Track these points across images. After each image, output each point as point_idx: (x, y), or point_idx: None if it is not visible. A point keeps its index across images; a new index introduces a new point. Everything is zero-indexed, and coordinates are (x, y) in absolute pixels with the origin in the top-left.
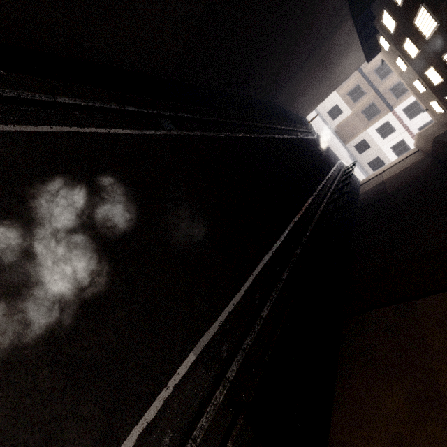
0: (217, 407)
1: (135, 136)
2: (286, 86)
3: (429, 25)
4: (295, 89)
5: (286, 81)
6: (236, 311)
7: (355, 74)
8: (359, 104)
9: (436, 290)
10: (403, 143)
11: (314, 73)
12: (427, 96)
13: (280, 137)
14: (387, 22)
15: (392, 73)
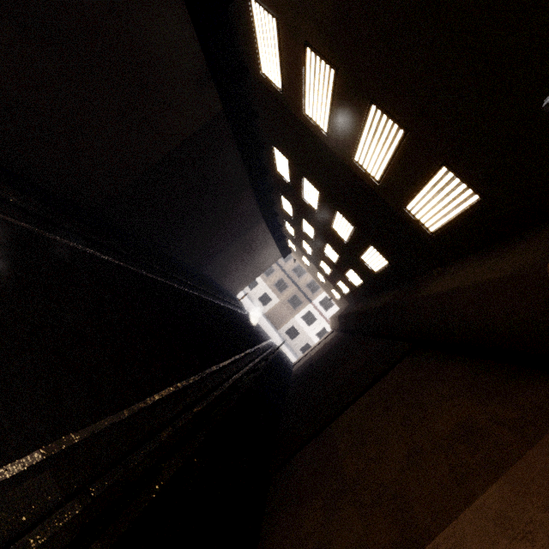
0: (63, 525)
1: (32, 232)
2: (214, 259)
3: (310, 231)
4: (223, 265)
5: (214, 255)
6: (122, 426)
7: (278, 270)
8: (284, 294)
9: (343, 407)
10: (325, 331)
11: (240, 255)
12: (327, 285)
13: (207, 299)
14: (289, 229)
15: (305, 274)
